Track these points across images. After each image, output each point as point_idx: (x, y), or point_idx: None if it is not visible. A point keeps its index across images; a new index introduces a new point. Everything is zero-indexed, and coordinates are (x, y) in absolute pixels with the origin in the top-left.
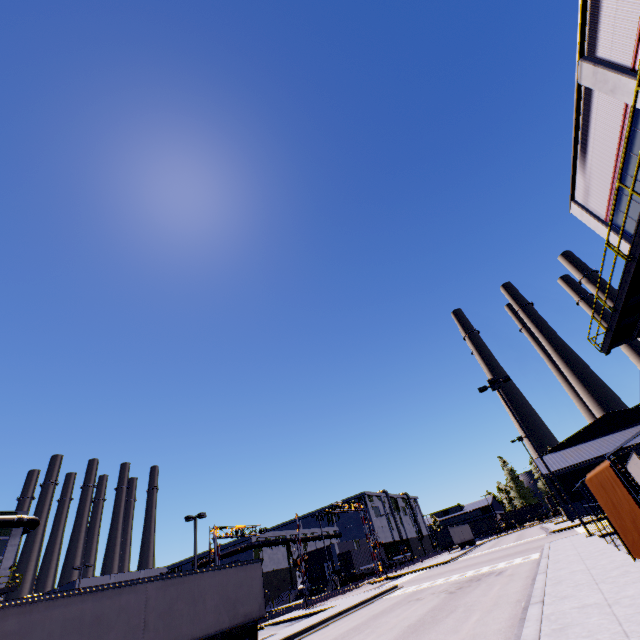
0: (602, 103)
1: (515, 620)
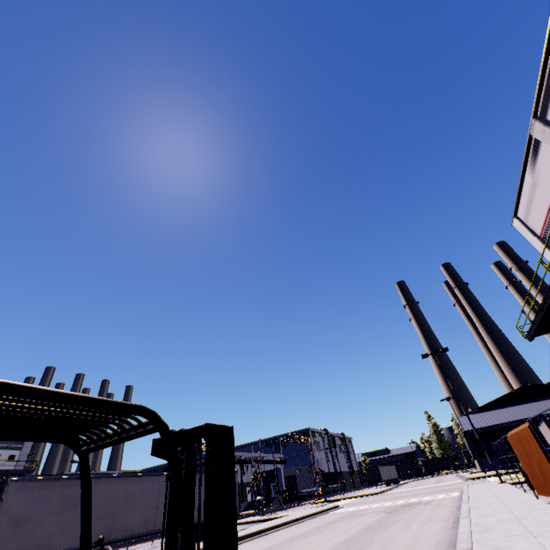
0: (547, 152)
1: (448, 528)
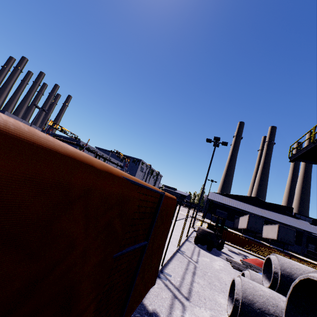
0: None
1: None
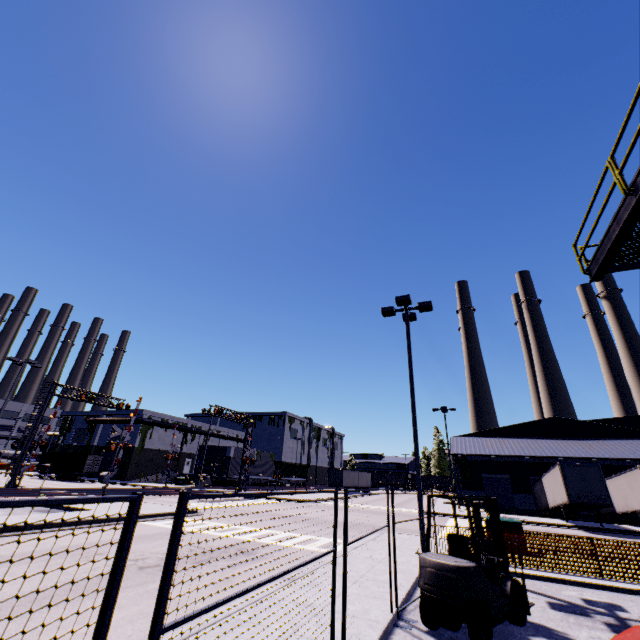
0: None
1: None
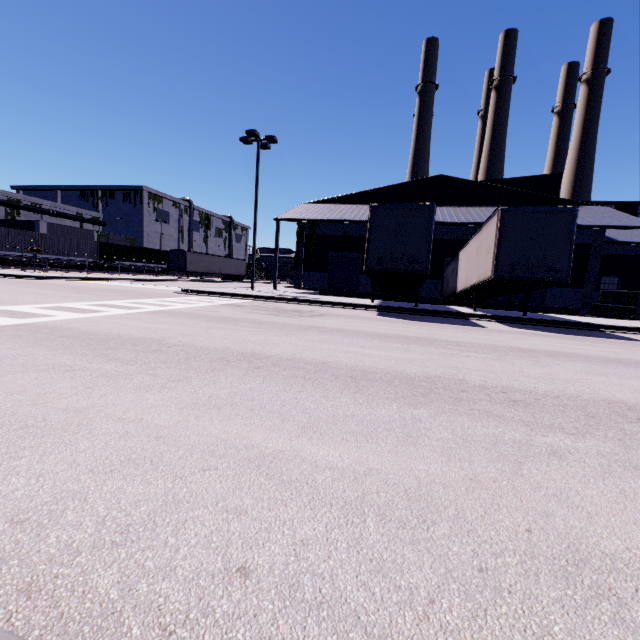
0: None
1: None
